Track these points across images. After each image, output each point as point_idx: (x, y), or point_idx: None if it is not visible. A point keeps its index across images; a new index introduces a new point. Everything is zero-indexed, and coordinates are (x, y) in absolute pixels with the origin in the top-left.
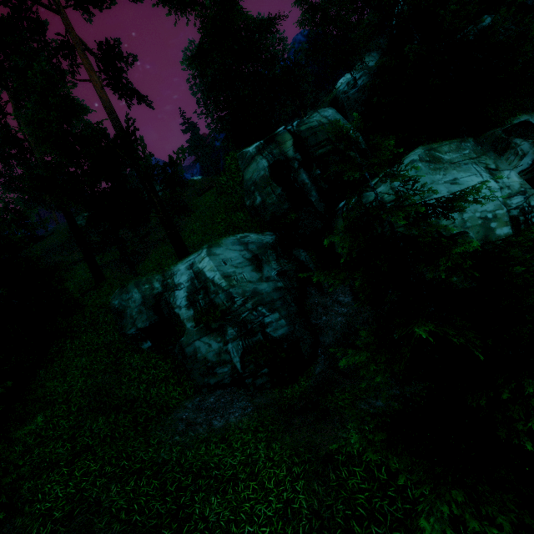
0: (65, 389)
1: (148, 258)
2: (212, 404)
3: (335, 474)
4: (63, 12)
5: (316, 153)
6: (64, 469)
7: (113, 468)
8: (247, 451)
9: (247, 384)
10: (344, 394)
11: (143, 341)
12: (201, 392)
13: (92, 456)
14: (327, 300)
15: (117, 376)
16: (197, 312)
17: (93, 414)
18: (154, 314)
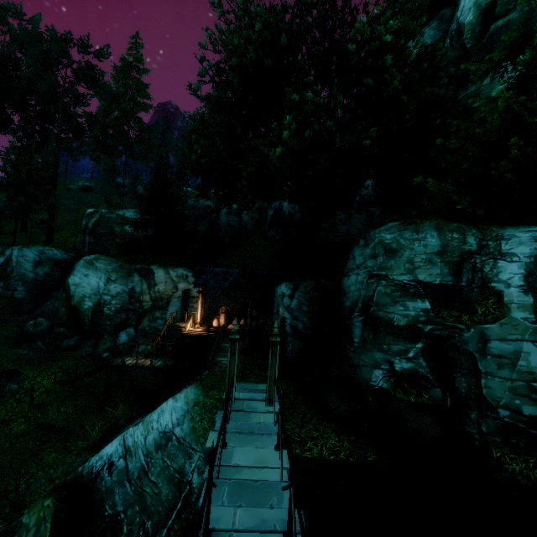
0: None
1: (61, 232)
2: None
3: None
4: (62, 101)
5: (98, 231)
6: None
7: None
8: None
9: None
10: None
11: None
12: None
13: None
14: None
15: None
16: None
17: None
18: None
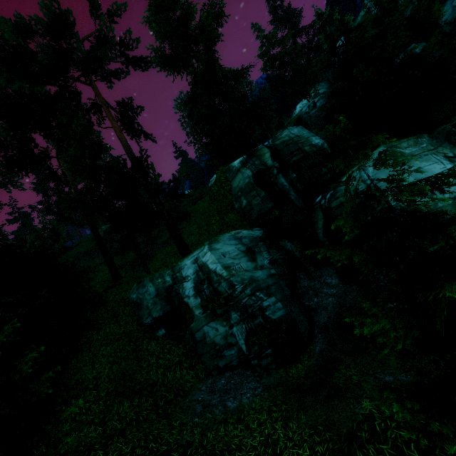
0: (94, 375)
1: (155, 258)
2: (223, 385)
3: (361, 452)
4: (94, 84)
5: (291, 161)
6: (100, 452)
7: (142, 450)
8: (265, 431)
9: (253, 365)
10: (350, 370)
11: (158, 329)
12: (211, 375)
13: (122, 439)
14: (315, 283)
15: (137, 362)
16: (203, 300)
17: (119, 398)
18: (167, 304)
